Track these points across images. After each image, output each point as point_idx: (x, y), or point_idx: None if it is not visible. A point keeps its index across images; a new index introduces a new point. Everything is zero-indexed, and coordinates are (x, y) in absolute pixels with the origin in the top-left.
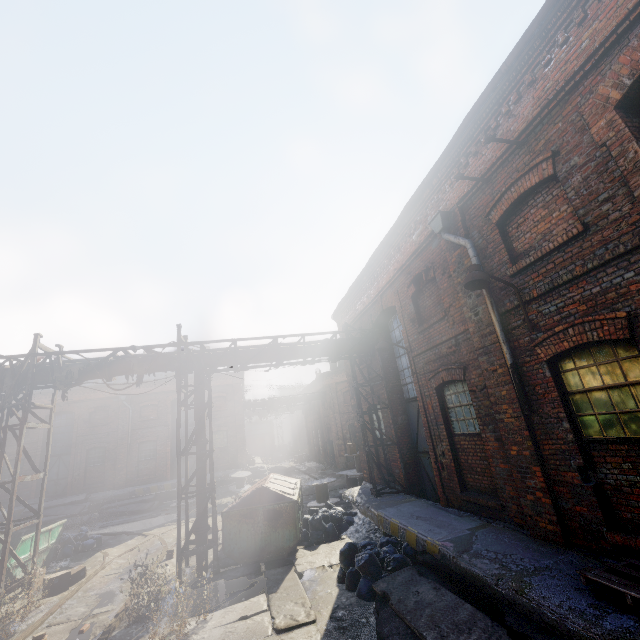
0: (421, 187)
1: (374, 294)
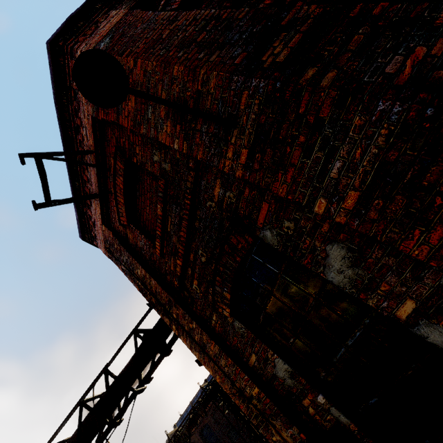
0: None
1: None
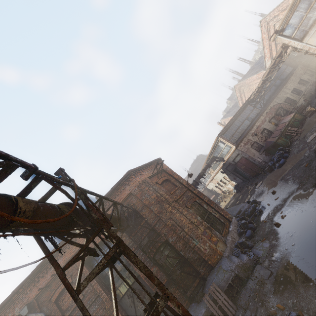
0: (12, 294)
1: None
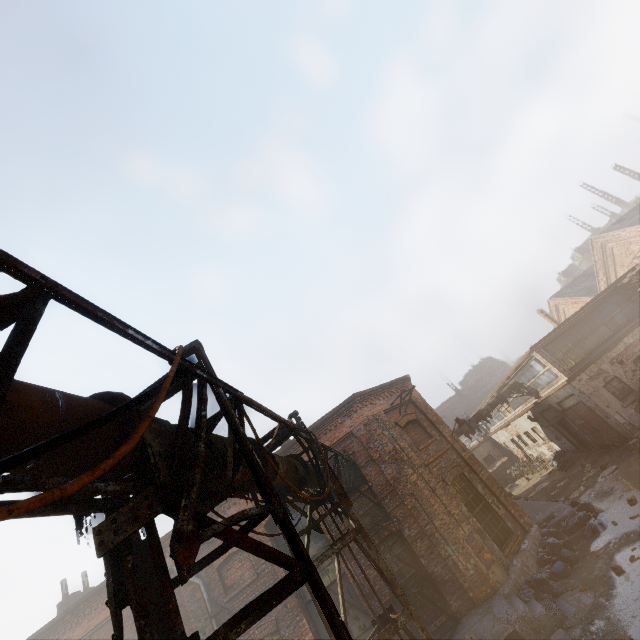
0: (166, 537)
1: (80, 635)
